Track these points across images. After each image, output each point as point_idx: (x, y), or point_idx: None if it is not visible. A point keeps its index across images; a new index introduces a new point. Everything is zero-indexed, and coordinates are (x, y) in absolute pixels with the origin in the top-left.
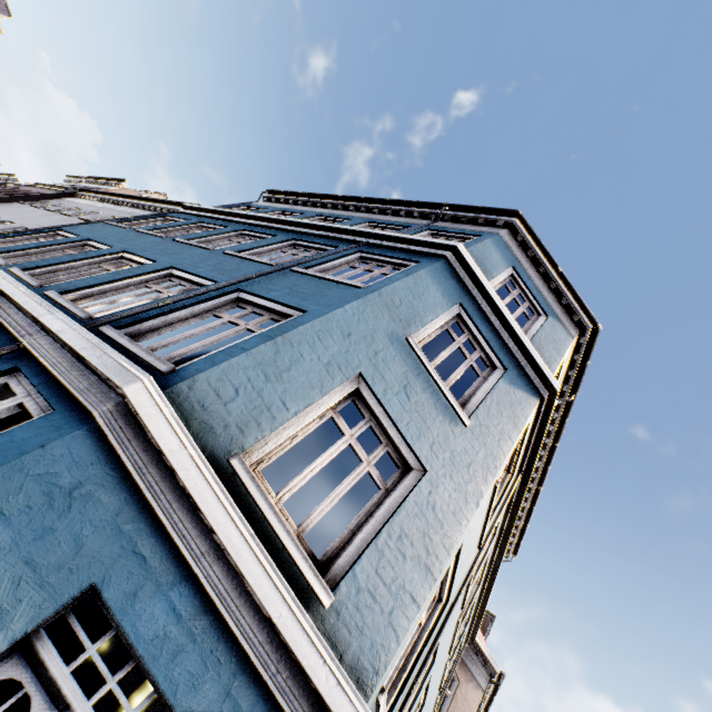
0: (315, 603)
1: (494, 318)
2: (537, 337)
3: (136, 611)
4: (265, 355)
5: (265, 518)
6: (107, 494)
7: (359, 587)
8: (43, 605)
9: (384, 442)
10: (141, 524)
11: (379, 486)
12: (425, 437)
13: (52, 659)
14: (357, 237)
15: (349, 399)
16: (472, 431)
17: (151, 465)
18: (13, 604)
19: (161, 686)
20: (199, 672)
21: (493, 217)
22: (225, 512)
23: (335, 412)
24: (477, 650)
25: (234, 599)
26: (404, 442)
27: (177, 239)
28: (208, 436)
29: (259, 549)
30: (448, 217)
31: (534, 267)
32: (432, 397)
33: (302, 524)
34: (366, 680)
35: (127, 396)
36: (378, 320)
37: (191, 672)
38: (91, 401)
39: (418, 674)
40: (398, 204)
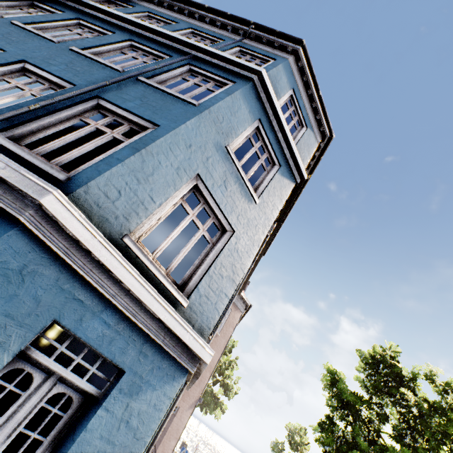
0: (179, 306)
1: (278, 130)
2: (300, 143)
3: (84, 327)
4: (135, 164)
5: (148, 269)
6: (46, 269)
7: (201, 295)
8: (26, 335)
9: (211, 216)
10: (75, 283)
11: (209, 242)
12: (235, 212)
13: (40, 357)
14: (186, 48)
15: (191, 191)
16: (259, 206)
17: (72, 249)
18: (7, 338)
19: (106, 356)
20: (125, 346)
21: (285, 42)
22: (127, 272)
23: (183, 200)
24: (241, 297)
25: (138, 312)
26: (223, 216)
27: (15, 22)
28: (106, 225)
29: (150, 288)
30: (254, 36)
31: (305, 89)
32: (239, 187)
33: (168, 268)
34: (205, 333)
35: (44, 206)
36: (209, 134)
37: (121, 347)
38: (12, 207)
39: (221, 319)
40: (215, 13)
